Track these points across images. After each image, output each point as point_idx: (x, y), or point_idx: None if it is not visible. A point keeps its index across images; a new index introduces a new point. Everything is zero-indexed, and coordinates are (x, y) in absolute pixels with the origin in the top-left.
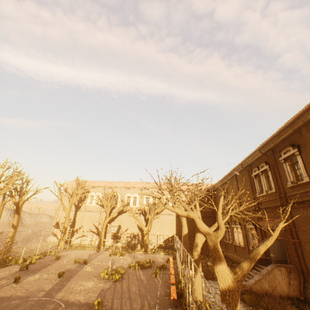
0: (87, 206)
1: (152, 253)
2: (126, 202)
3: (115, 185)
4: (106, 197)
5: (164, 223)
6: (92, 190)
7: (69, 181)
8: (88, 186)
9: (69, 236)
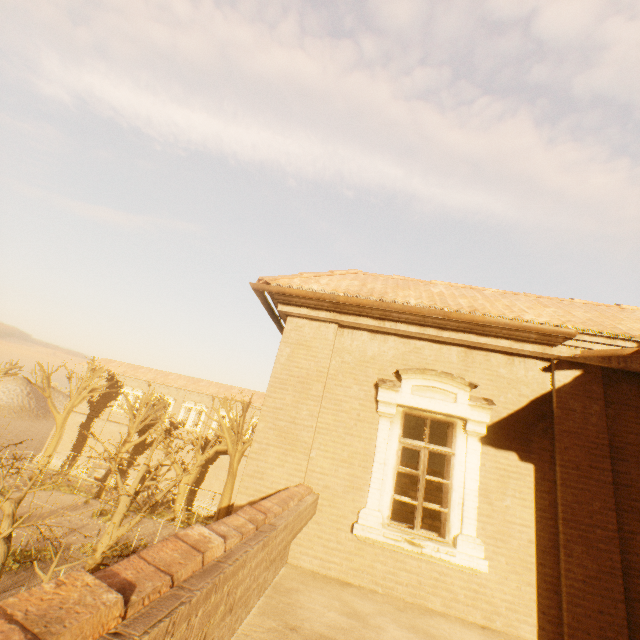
0: (114, 411)
1: (183, 526)
2: (181, 418)
3: (169, 382)
4: (149, 401)
5: (238, 472)
6: (129, 383)
7: (97, 360)
8: (123, 375)
9: (71, 461)
